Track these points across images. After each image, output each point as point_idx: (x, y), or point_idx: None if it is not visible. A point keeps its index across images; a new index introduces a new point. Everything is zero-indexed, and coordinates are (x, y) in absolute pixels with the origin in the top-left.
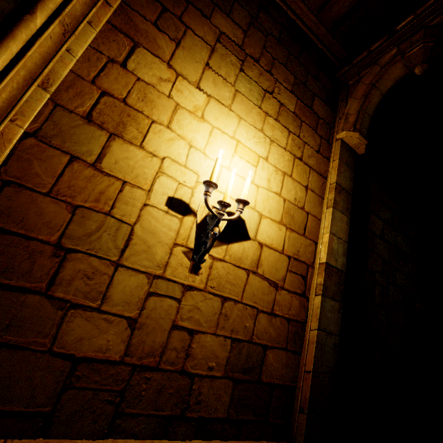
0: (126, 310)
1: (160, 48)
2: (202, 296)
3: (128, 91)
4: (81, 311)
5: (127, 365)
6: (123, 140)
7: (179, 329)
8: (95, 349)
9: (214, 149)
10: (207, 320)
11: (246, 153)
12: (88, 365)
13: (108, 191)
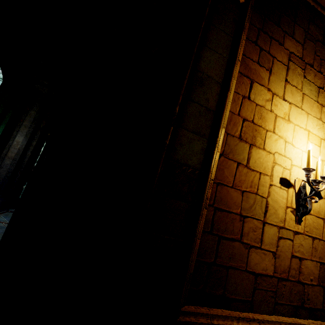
0: (271, 247)
1: (262, 78)
2: (303, 237)
3: (253, 114)
4: (254, 249)
5: (276, 277)
6: (256, 147)
7: (294, 257)
8: (261, 269)
9: (297, 140)
10: (306, 251)
11: (313, 138)
12: (260, 277)
13: (254, 180)
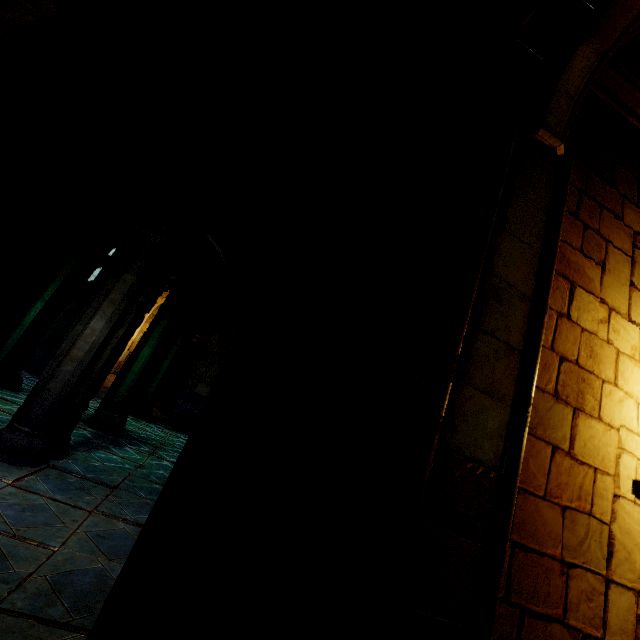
0: None
1: (590, 280)
2: None
3: (577, 348)
4: None
5: None
6: (584, 413)
7: None
8: None
9: None
10: None
11: None
12: None
13: (584, 483)
